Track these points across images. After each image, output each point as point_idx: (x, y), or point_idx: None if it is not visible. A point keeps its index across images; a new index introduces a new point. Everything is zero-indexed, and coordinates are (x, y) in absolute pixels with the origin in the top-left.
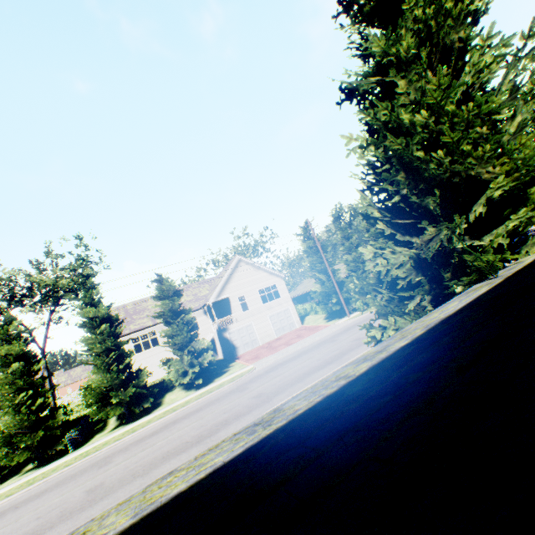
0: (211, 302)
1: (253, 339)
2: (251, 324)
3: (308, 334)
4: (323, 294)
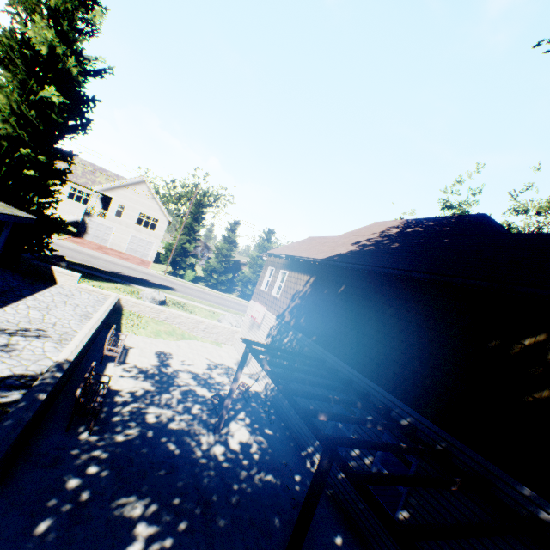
0: (96, 190)
1: (106, 239)
2: (113, 228)
3: (128, 261)
4: (171, 250)
